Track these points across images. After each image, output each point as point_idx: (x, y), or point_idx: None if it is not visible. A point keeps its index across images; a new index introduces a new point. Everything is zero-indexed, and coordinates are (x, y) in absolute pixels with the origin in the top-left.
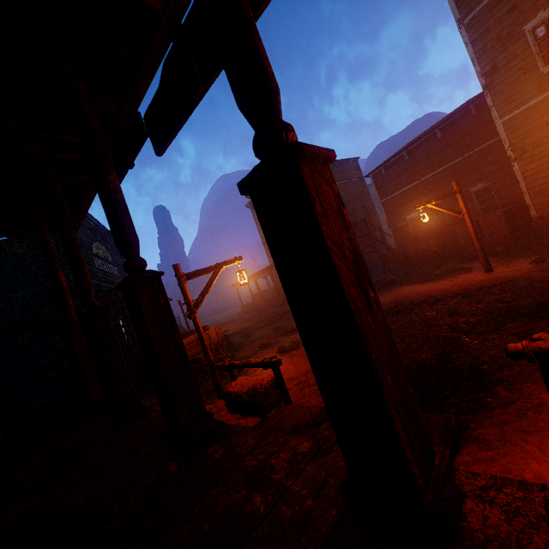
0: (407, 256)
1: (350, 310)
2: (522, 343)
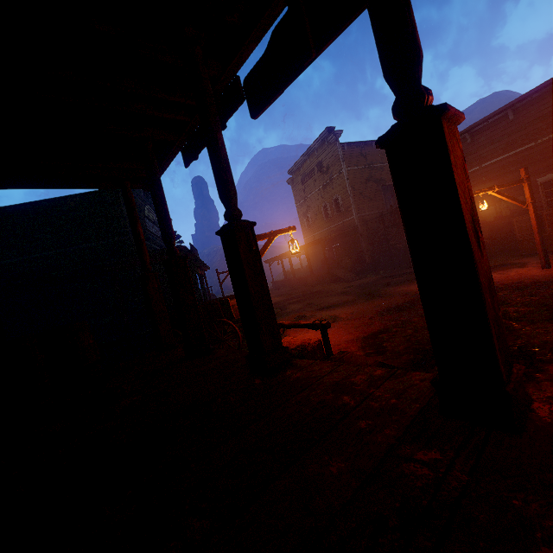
0: None
1: (468, 240)
2: None
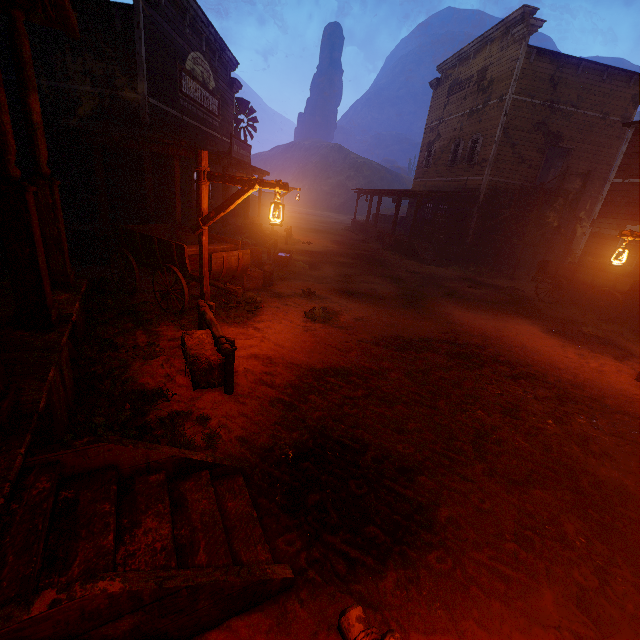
0: (574, 282)
1: None
2: (359, 635)
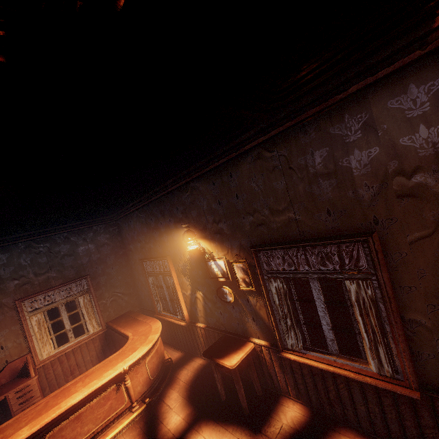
0: None
1: None
2: None
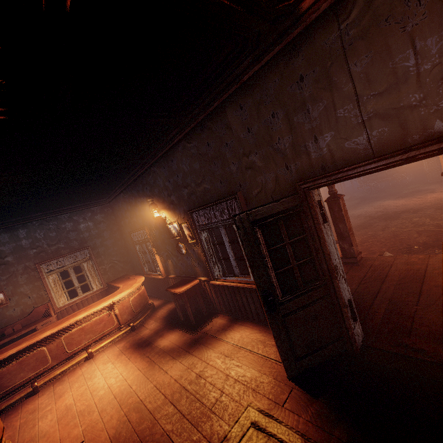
0: (379, 179)
1: None
2: None
